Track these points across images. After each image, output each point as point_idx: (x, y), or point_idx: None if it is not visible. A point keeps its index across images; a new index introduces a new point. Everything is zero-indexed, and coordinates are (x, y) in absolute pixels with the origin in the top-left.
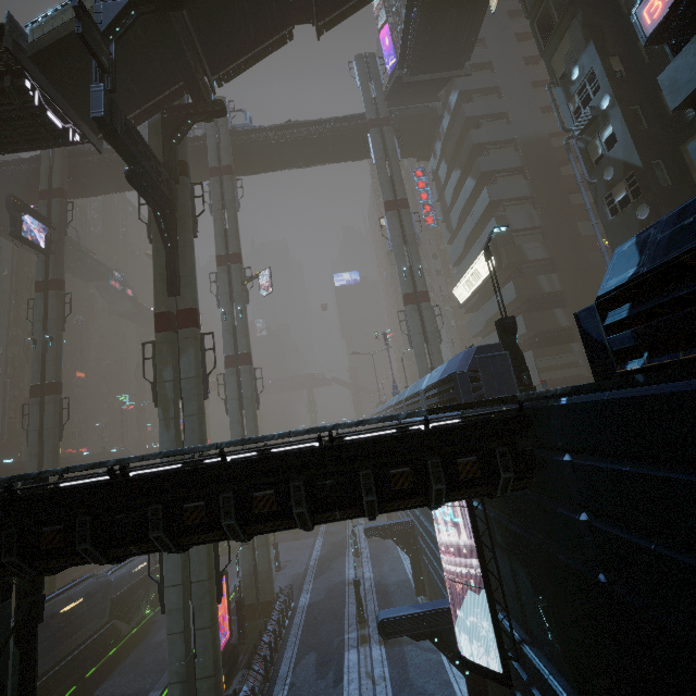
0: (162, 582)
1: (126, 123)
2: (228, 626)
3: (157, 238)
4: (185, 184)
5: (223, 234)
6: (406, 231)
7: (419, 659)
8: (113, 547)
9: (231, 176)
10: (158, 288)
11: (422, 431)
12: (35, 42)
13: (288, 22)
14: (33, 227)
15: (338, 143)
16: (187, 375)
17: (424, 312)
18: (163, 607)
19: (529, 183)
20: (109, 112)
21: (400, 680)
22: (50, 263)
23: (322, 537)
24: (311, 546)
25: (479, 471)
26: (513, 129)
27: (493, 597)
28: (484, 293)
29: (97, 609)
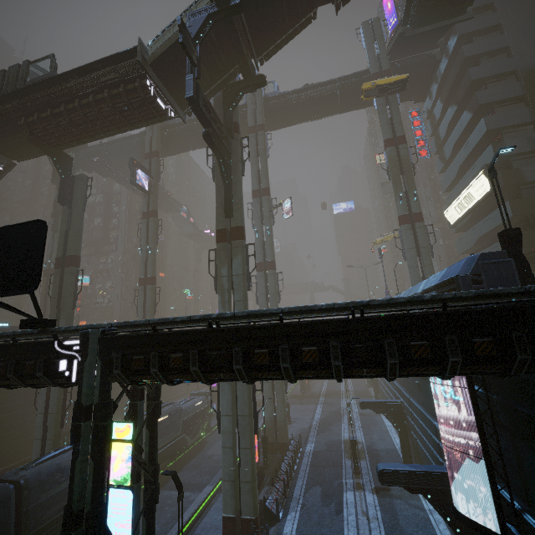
0: (219, 412)
1: (204, 99)
2: (257, 453)
3: (218, 178)
4: (237, 138)
5: (257, 174)
6: (403, 162)
7: (407, 512)
8: (210, 373)
9: (263, 132)
10: (218, 212)
11: (441, 312)
12: (152, 55)
13: (313, 5)
14: (142, 177)
15: (345, 96)
16: (237, 273)
17: (418, 230)
18: (219, 428)
19: (530, 109)
20: (195, 93)
21: (391, 523)
22: (150, 200)
23: (321, 405)
24: (313, 410)
25: (494, 350)
26: (515, 61)
27: (492, 467)
28: (476, 214)
29: (174, 425)
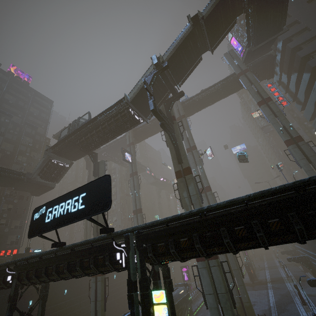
0: (203, 292)
1: (158, 109)
2: None
3: (170, 145)
4: (175, 123)
5: (187, 140)
6: (274, 111)
7: None
8: (207, 248)
9: (185, 118)
10: (174, 162)
11: None
12: (131, 98)
13: (200, 54)
14: (127, 156)
15: (225, 89)
16: (192, 194)
17: (302, 147)
18: (206, 305)
19: None
20: (154, 107)
21: None
22: (133, 167)
23: (271, 290)
24: (266, 294)
25: None
26: None
27: None
28: None
29: None
